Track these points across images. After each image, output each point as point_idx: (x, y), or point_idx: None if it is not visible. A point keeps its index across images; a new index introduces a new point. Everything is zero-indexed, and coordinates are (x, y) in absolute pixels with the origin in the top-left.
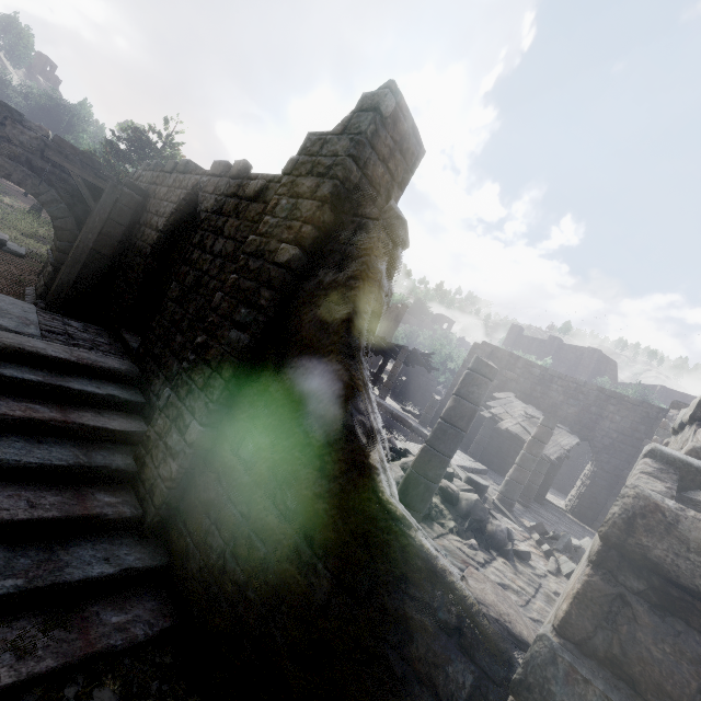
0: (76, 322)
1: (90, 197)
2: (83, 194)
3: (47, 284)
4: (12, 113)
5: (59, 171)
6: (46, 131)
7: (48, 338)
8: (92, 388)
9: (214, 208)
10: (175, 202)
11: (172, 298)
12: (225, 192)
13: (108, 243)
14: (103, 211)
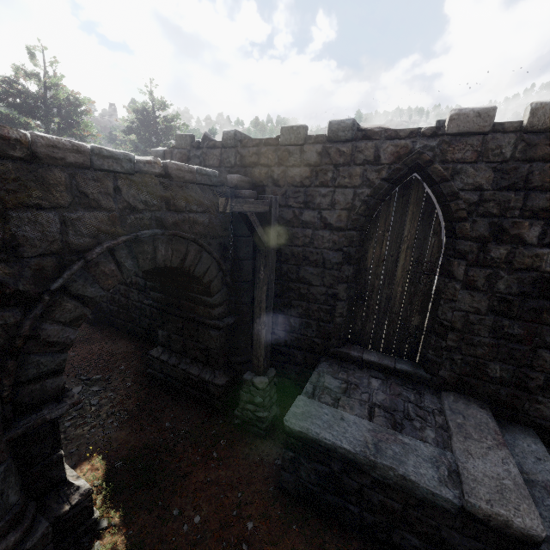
0: (324, 378)
1: (261, 232)
2: (257, 232)
3: (218, 347)
4: (119, 162)
5: (188, 214)
6: (157, 165)
7: (427, 440)
8: (549, 467)
9: (501, 183)
10: (357, 185)
11: (476, 311)
12: (520, 155)
13: (249, 266)
14: (273, 240)
